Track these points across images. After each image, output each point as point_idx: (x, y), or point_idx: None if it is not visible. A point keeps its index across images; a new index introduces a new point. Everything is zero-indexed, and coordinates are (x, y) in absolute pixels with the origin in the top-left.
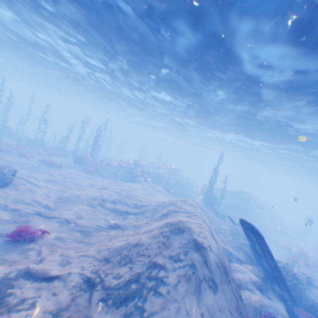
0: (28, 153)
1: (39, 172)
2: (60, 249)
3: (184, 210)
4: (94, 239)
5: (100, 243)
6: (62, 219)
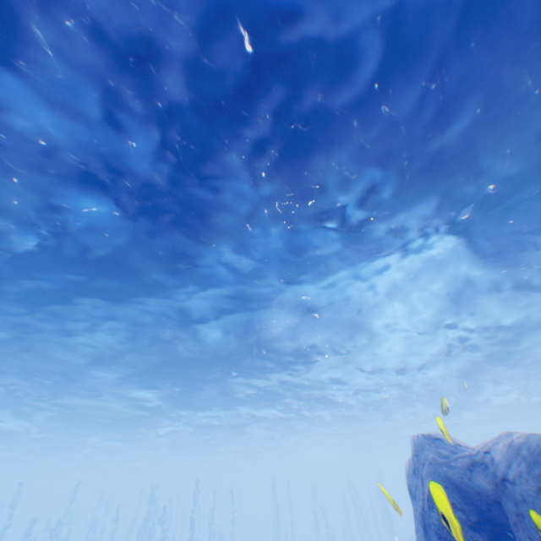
0: None
1: None
2: None
3: None
4: None
5: None
6: None
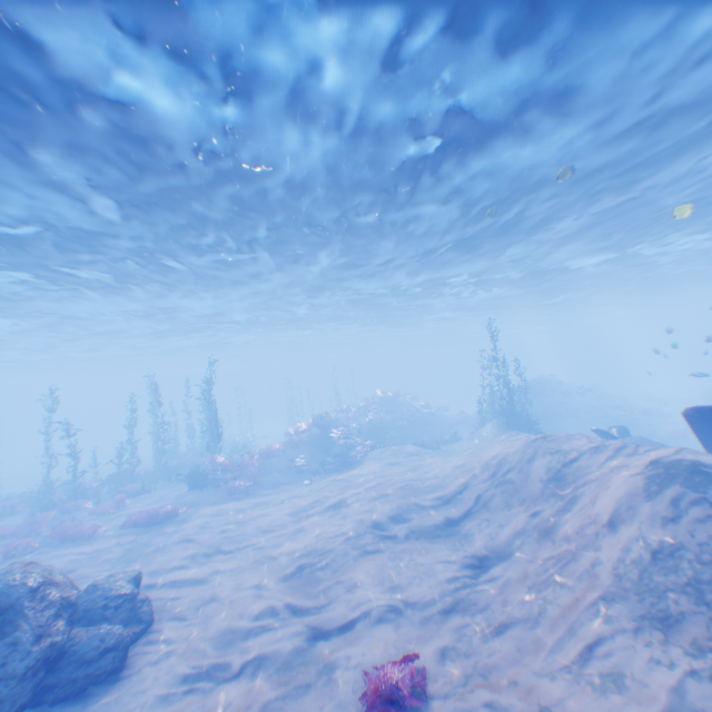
0: (76, 524)
1: (159, 553)
2: (514, 668)
3: (582, 450)
4: (513, 608)
5: (554, 603)
6: (377, 614)
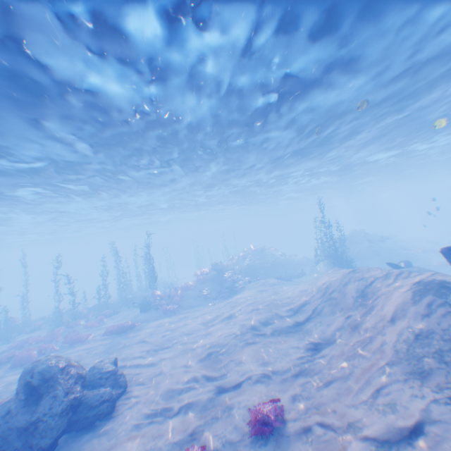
0: (77, 334)
1: (126, 348)
2: (334, 403)
3: (377, 277)
4: (335, 371)
5: (358, 367)
6: (255, 378)
